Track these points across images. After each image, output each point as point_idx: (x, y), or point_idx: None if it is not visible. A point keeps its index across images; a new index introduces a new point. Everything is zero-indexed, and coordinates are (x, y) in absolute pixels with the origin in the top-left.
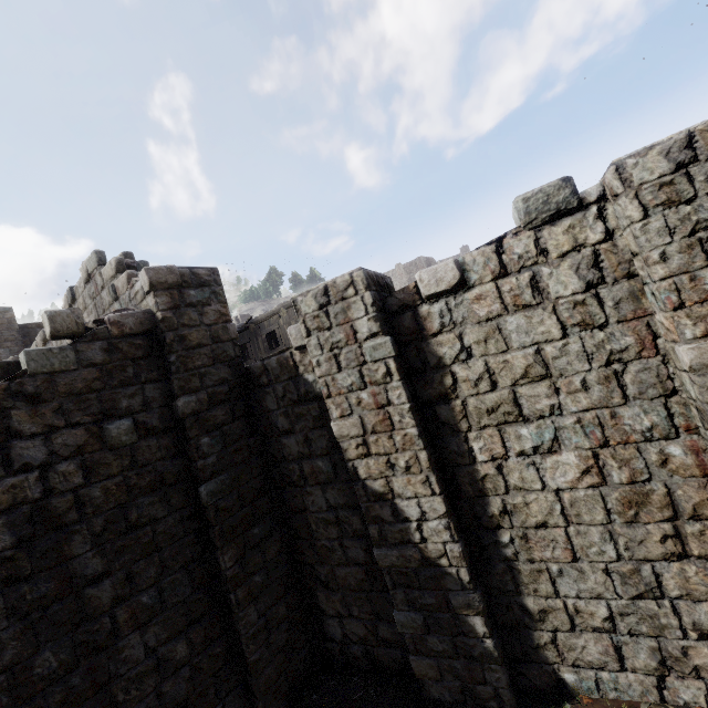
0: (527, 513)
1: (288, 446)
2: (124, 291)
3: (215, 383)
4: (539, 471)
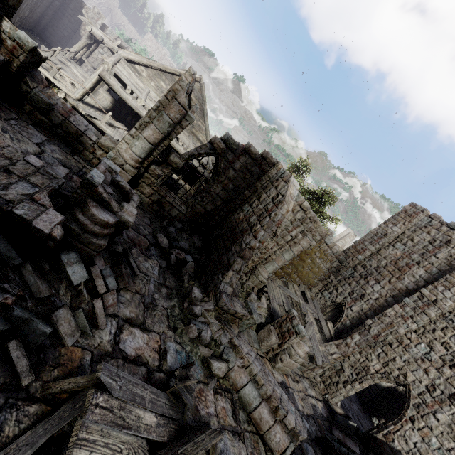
0: (93, 55)
1: (69, 11)
2: None
3: None
4: (99, 54)
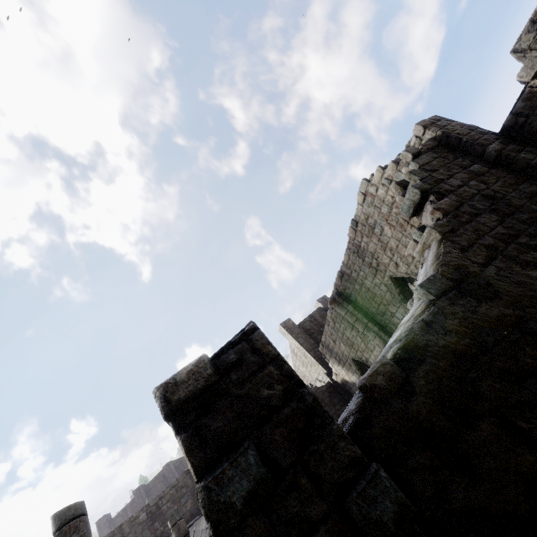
0: None
1: None
2: (394, 171)
3: (493, 140)
4: None
